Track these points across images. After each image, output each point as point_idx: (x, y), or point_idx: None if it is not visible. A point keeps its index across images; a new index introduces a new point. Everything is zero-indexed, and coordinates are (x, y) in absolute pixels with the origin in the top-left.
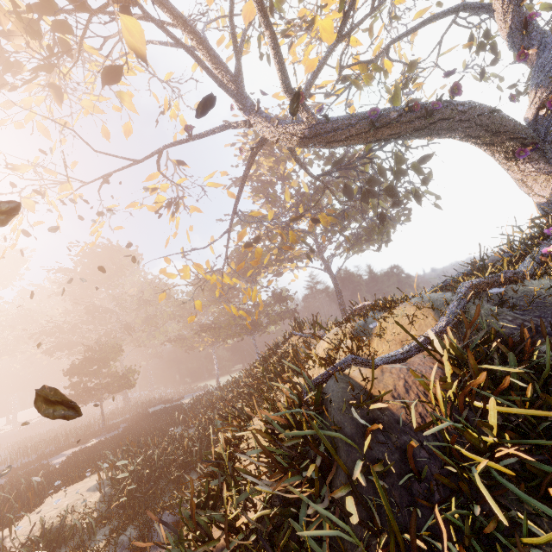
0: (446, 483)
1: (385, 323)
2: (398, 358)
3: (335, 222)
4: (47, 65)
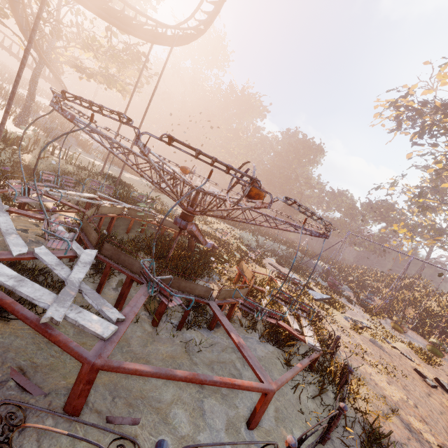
0: None
1: None
2: None
3: None
4: None
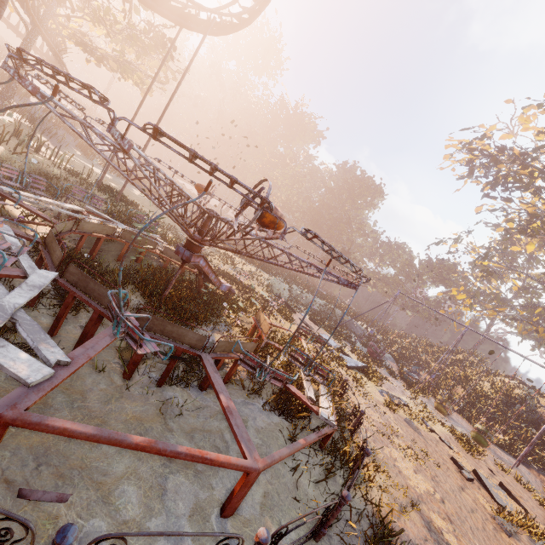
0: (542, 423)
1: (538, 397)
2: (543, 407)
3: (544, 338)
4: (524, 230)
